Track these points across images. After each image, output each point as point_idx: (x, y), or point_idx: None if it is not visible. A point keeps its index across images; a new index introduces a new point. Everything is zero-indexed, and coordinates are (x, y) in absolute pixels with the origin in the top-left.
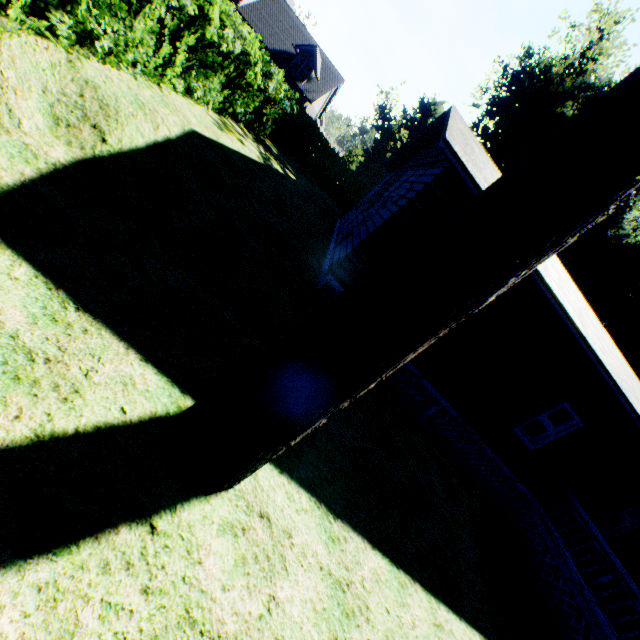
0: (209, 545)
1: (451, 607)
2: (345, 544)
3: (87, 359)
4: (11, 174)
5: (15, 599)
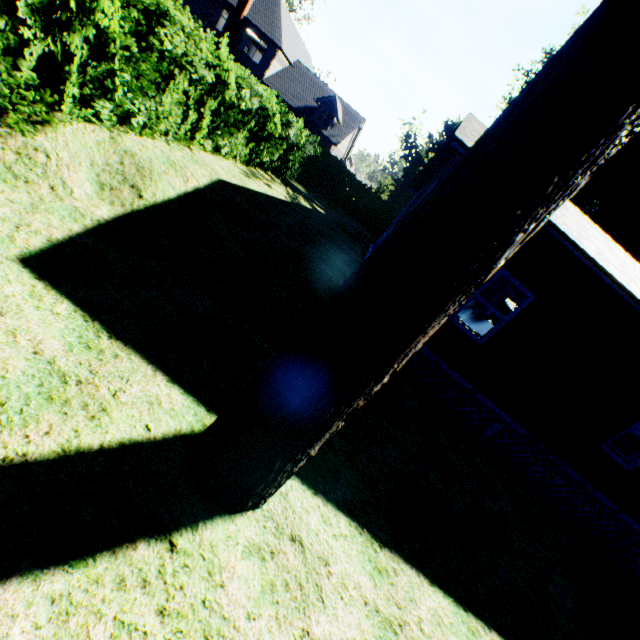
0: (233, 567)
1: None
2: (395, 577)
3: (116, 381)
4: (61, 231)
5: (28, 609)
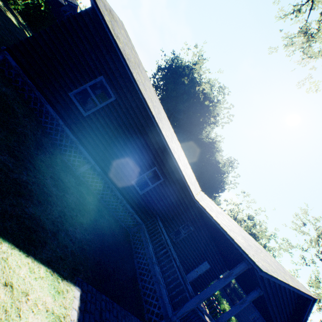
0: None
1: (21, 248)
2: None
3: None
4: None
5: None
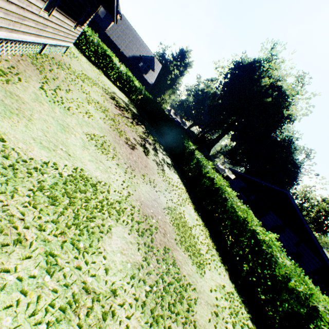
0: None
1: None
2: None
3: None
4: None
5: None
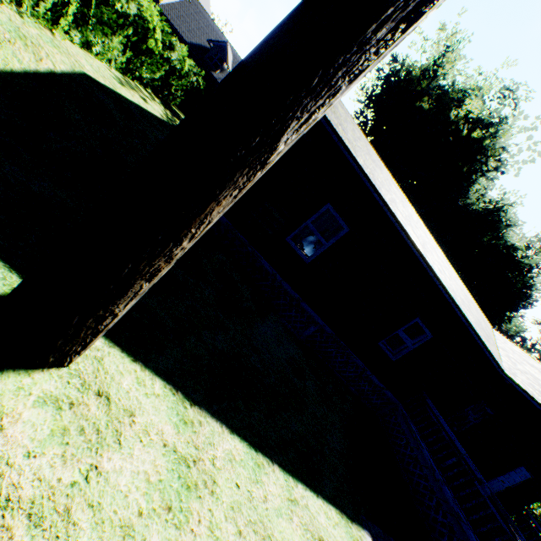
0: (19, 414)
1: (310, 486)
2: (199, 427)
3: None
4: None
5: None
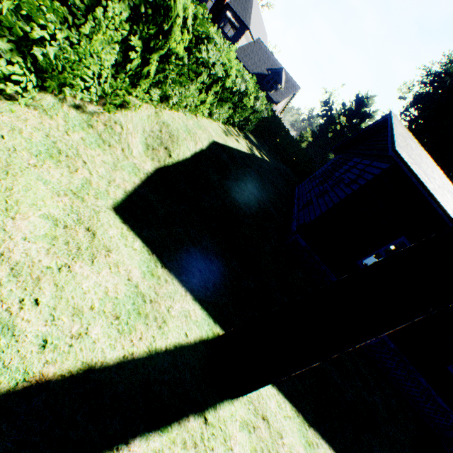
0: (235, 436)
1: None
2: (317, 449)
3: (168, 299)
4: (130, 184)
5: None
